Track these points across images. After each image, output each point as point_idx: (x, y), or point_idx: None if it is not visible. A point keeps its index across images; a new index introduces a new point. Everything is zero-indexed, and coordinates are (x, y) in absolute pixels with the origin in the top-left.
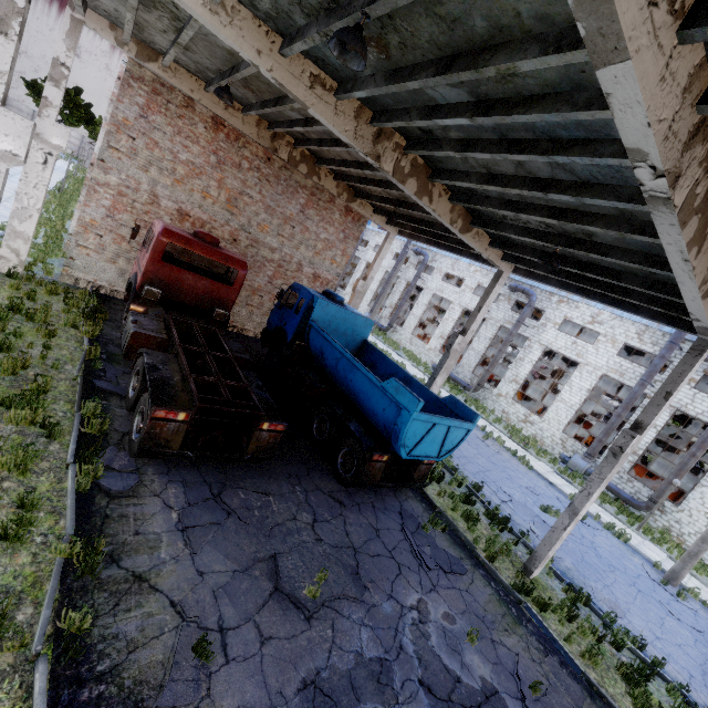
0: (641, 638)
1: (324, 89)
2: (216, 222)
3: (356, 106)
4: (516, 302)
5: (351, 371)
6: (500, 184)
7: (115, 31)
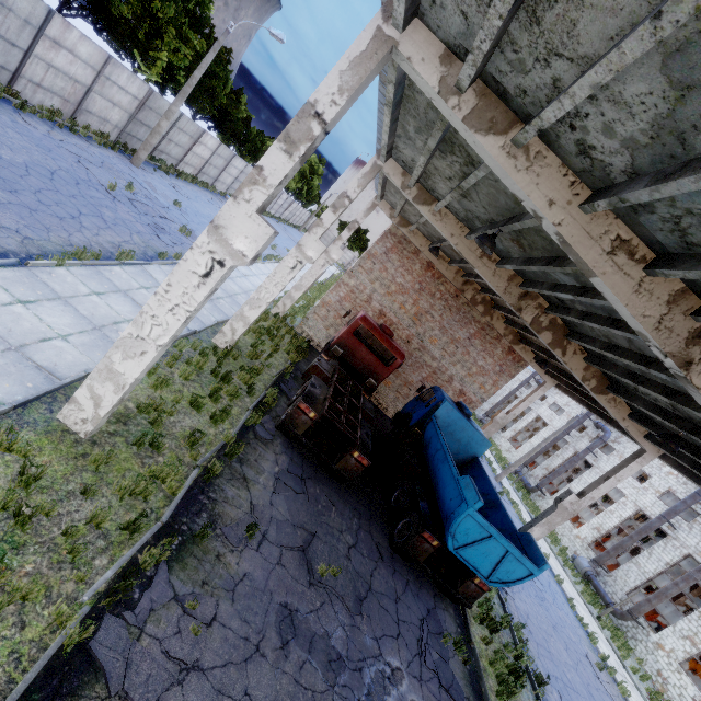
0: None
1: (489, 260)
2: (401, 326)
3: (511, 274)
4: None
5: (442, 461)
6: (615, 353)
7: (392, 211)
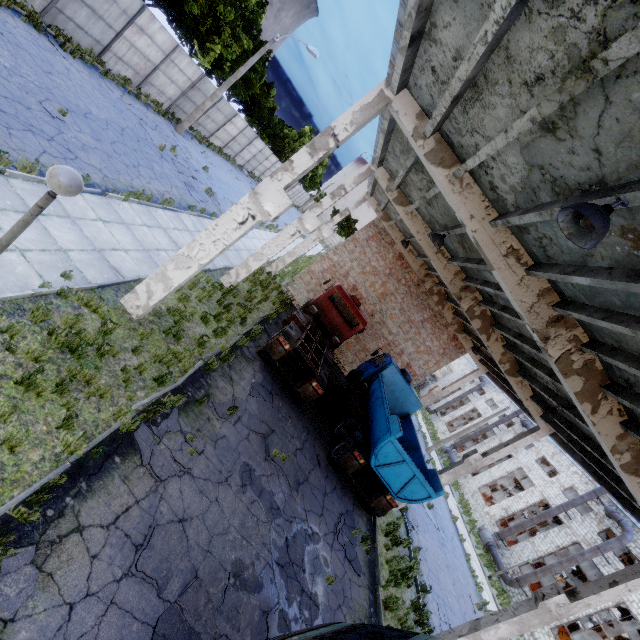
0: None
1: (443, 256)
2: (368, 301)
3: (457, 270)
4: (607, 529)
5: (380, 406)
6: (521, 340)
7: (378, 206)
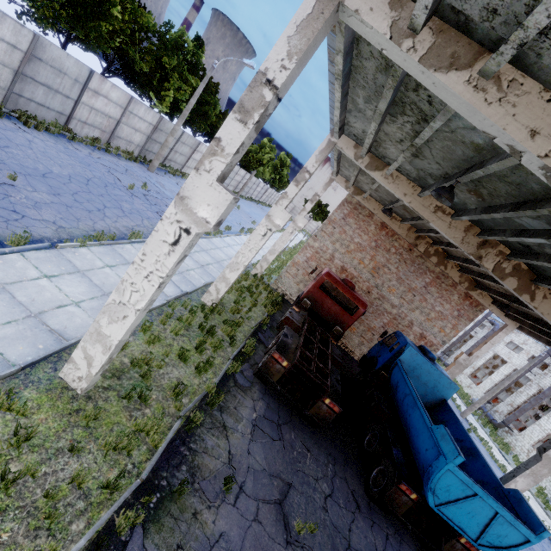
0: None
1: (444, 213)
2: (361, 278)
3: (467, 225)
4: None
5: (412, 407)
6: None
7: (346, 183)
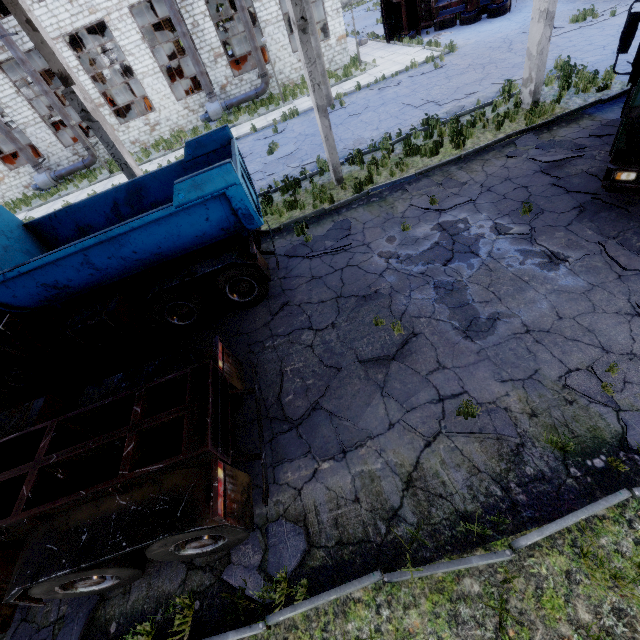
0: (382, 137)
1: None
2: None
3: None
4: None
5: (120, 247)
6: None
7: None
